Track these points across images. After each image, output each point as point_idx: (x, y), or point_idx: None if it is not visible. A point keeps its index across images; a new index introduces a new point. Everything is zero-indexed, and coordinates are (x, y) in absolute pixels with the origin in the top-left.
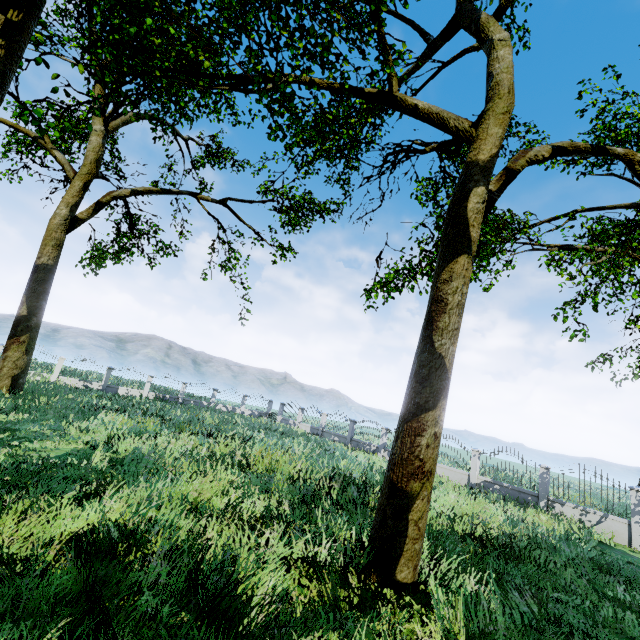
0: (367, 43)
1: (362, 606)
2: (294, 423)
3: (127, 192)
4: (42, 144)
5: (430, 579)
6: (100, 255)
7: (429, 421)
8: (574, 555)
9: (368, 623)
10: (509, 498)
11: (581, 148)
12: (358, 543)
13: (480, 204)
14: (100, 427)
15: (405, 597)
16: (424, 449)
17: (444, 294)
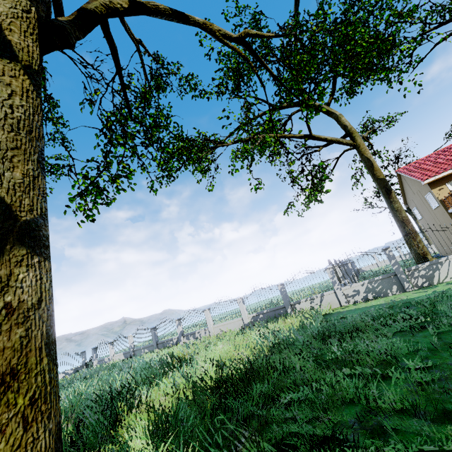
0: None
1: None
2: (109, 359)
3: None
4: None
5: None
6: None
7: None
8: (307, 338)
9: None
10: (270, 319)
11: (161, 8)
12: None
13: (19, 10)
14: None
15: None
16: None
17: None
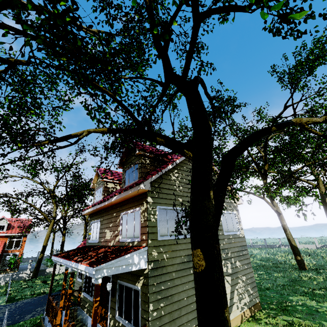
0: (298, 178)
1: None
2: None
3: None
4: None
5: None
6: None
7: None
8: None
9: None
10: None
11: None
12: None
13: None
14: None
15: None
16: None
17: None
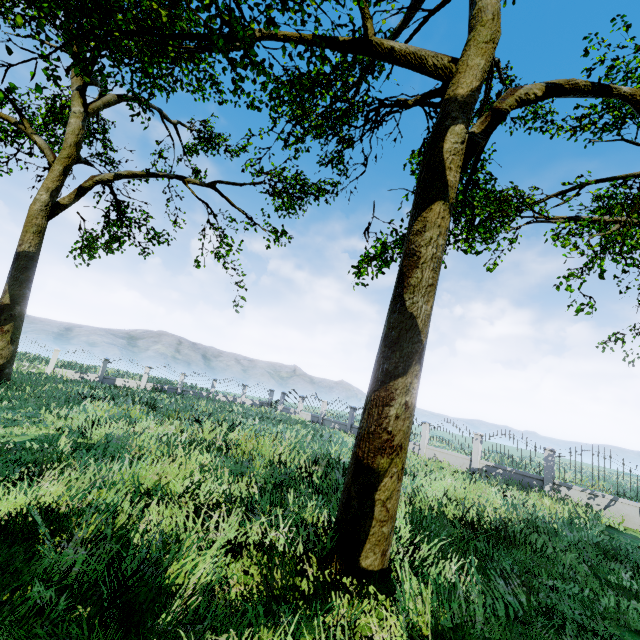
0: None
1: (312, 597)
2: (295, 412)
3: (110, 176)
4: (22, 129)
5: (404, 566)
6: (91, 245)
7: (398, 389)
8: (577, 540)
9: (299, 618)
10: (512, 482)
11: (580, 86)
12: (320, 527)
13: (458, 144)
14: (81, 414)
15: (368, 586)
16: (393, 420)
17: (417, 247)
